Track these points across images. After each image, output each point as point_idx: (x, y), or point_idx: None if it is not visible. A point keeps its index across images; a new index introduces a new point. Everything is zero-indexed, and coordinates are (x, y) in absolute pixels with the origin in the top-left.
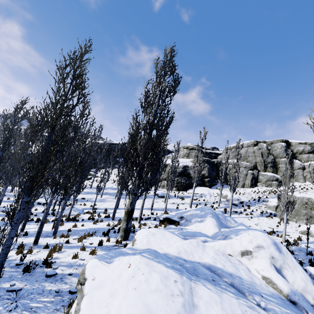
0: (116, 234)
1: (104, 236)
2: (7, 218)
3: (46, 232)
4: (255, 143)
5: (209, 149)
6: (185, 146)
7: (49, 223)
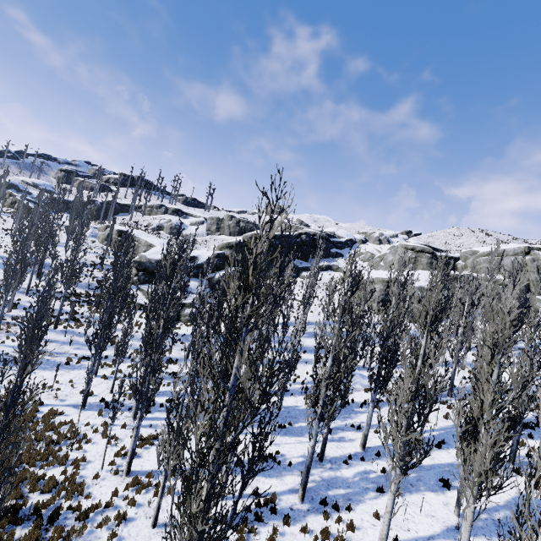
0: (525, 431)
1: (529, 438)
2: (301, 400)
3: (440, 432)
4: (527, 250)
5: (442, 250)
6: (408, 246)
7: (384, 409)
